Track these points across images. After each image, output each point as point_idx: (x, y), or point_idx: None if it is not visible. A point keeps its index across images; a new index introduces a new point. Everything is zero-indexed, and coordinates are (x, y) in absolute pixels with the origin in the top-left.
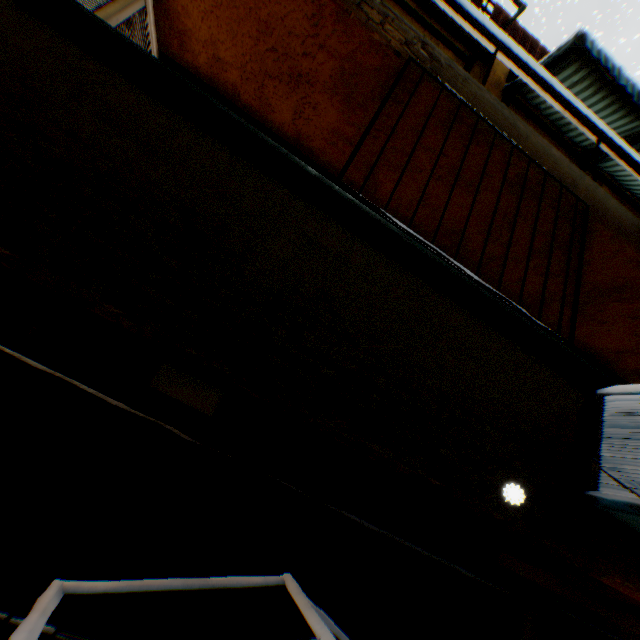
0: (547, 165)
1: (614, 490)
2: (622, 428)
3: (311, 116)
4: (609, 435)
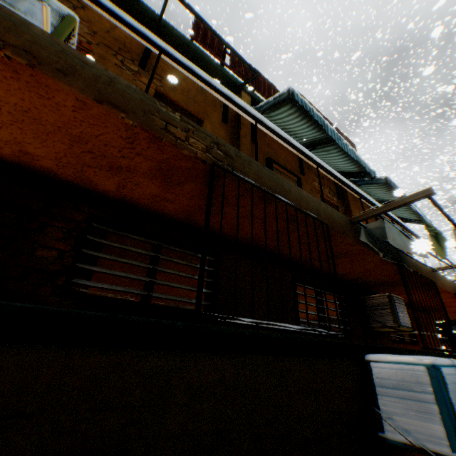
0: (304, 206)
1: (393, 433)
2: (386, 387)
3: (134, 187)
4: (380, 392)
